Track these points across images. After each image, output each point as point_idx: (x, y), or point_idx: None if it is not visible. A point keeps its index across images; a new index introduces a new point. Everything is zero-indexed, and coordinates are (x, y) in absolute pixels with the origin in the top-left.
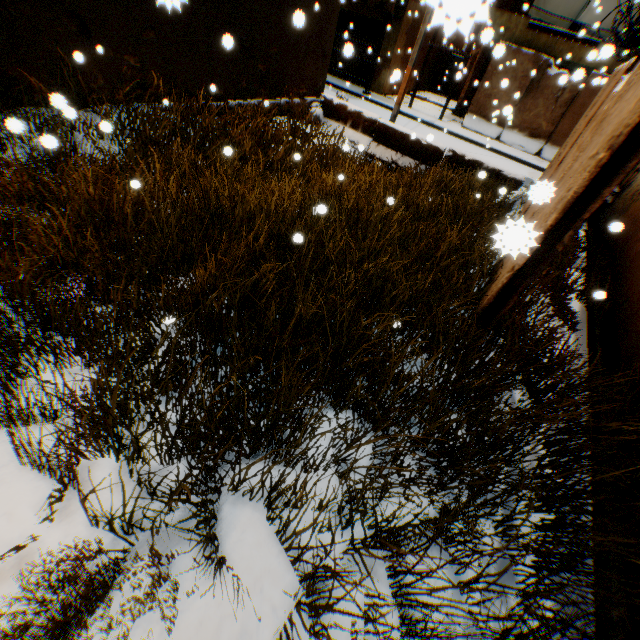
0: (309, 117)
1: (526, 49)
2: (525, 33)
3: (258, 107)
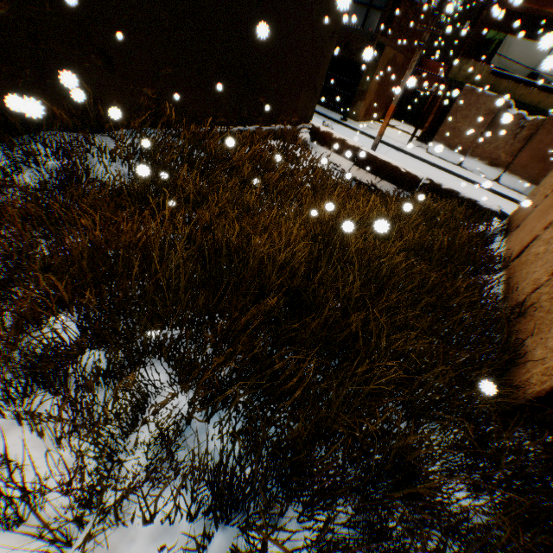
0: (299, 142)
1: (488, 91)
2: (488, 78)
3: (255, 132)
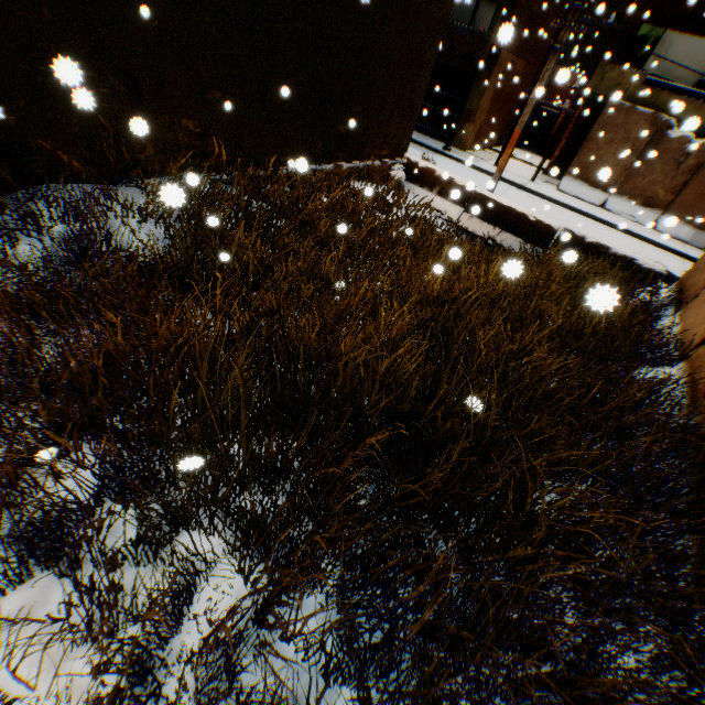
0: (392, 183)
1: (640, 107)
2: (640, 89)
3: (333, 172)
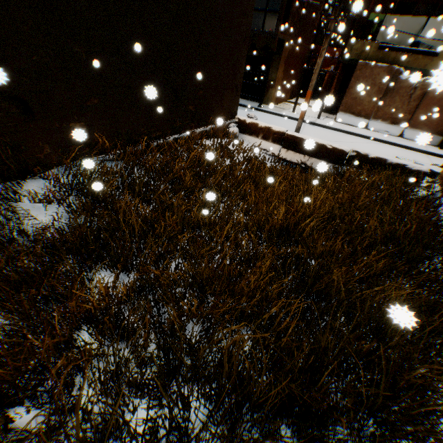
0: (231, 137)
1: (379, 63)
2: (377, 52)
3: (190, 136)
